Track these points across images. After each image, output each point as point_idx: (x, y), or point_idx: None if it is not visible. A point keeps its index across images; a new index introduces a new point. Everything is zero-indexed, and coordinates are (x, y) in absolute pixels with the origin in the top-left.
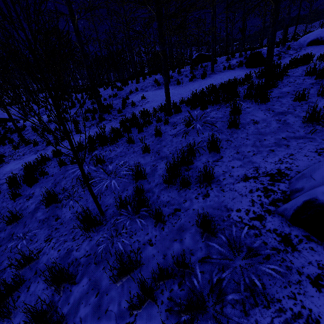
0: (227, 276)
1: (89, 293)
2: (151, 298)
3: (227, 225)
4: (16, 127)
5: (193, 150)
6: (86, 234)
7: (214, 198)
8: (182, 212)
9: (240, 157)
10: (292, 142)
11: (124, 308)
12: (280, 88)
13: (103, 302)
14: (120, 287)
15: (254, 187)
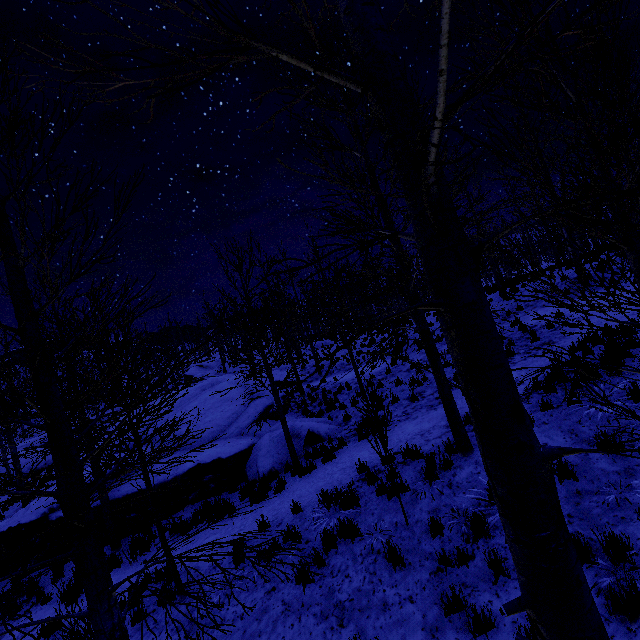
0: None
1: None
2: None
3: None
4: (360, 382)
5: None
6: None
7: None
8: None
9: None
10: None
11: None
12: None
13: None
14: None
15: None
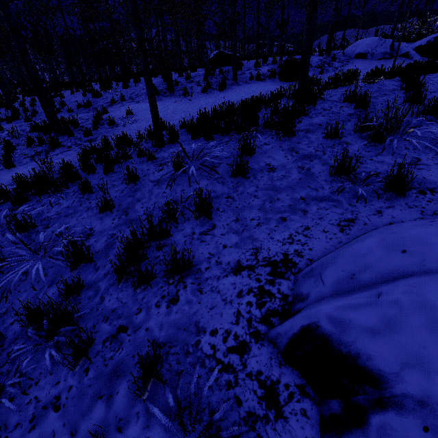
0: None
1: None
2: None
3: (190, 362)
4: None
5: (173, 213)
6: None
7: (184, 307)
8: (128, 334)
9: (239, 229)
10: (312, 205)
11: None
12: (311, 118)
13: None
14: None
15: (246, 286)
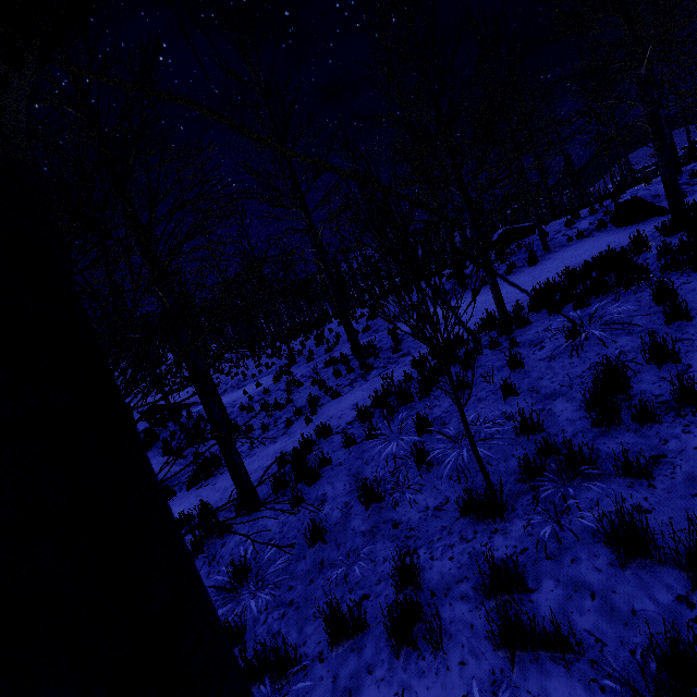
0: None
1: (575, 597)
2: None
3: None
4: (223, 409)
5: (617, 368)
6: (484, 529)
7: None
8: (672, 457)
9: None
10: None
11: (669, 602)
12: None
13: (615, 603)
14: (632, 578)
15: None
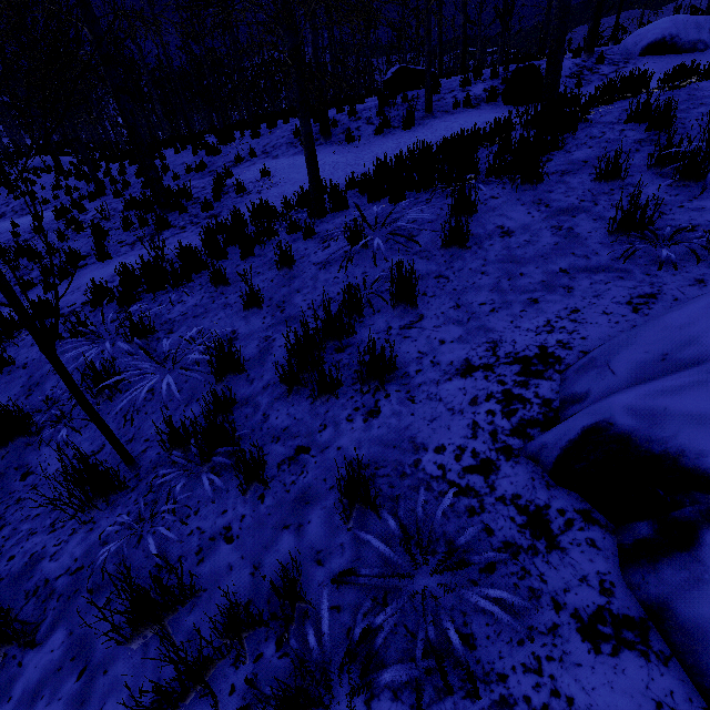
0: (388, 620)
1: (64, 671)
2: (204, 682)
3: (409, 486)
4: None
5: (356, 301)
6: (84, 513)
7: (389, 420)
8: (313, 455)
9: (462, 318)
10: (580, 279)
11: (141, 707)
12: (569, 152)
13: (92, 694)
14: (139, 653)
15: (484, 391)
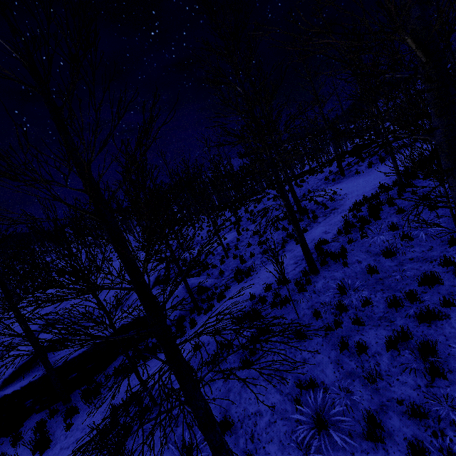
0: None
1: None
2: None
3: None
4: (224, 248)
5: None
6: None
7: None
8: None
9: None
10: None
11: None
12: None
13: None
14: None
15: None
